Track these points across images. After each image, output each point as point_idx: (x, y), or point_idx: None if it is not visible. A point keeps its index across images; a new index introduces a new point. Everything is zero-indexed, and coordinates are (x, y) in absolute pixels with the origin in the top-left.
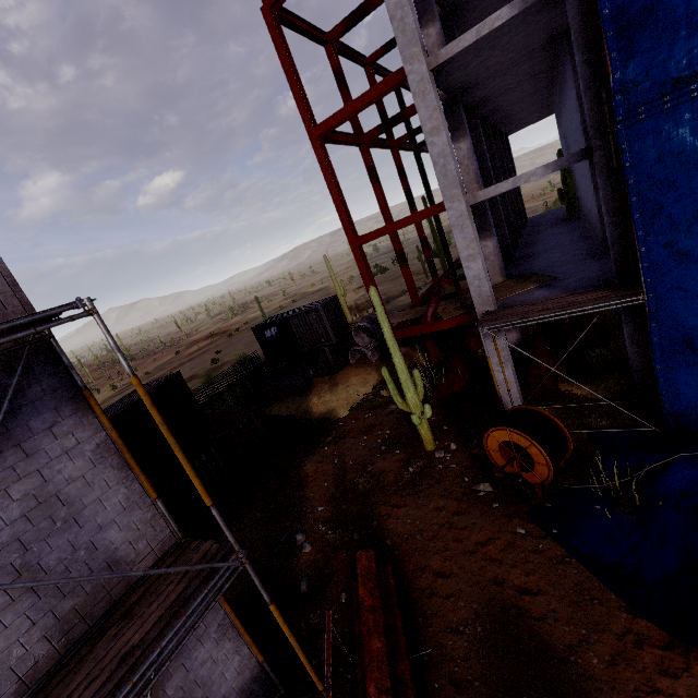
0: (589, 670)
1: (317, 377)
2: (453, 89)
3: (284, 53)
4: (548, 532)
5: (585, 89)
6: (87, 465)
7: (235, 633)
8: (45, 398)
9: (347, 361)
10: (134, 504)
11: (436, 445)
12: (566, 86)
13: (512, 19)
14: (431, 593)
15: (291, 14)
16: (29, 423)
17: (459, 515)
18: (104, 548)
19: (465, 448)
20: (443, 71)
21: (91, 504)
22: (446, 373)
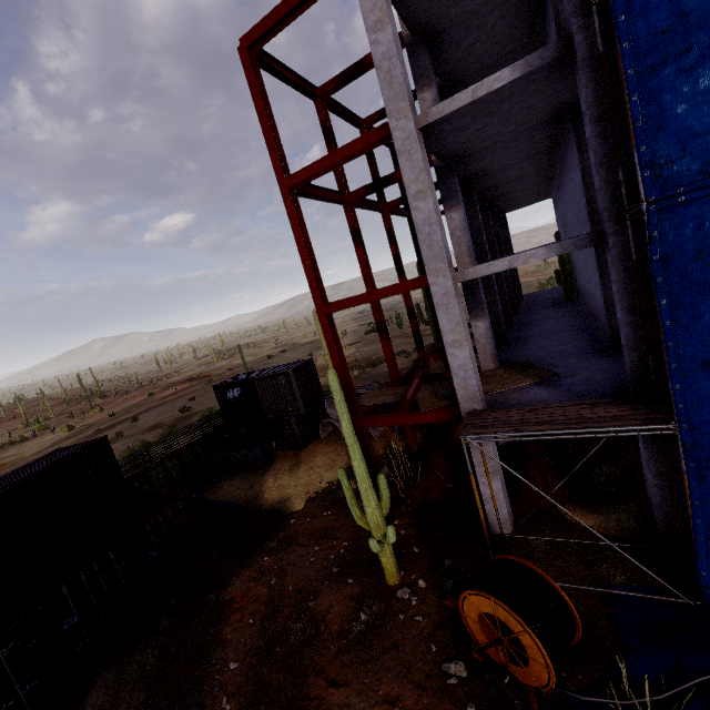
0: None
1: (281, 451)
2: (447, 156)
3: (259, 96)
4: None
5: (597, 166)
6: None
7: None
8: None
9: (317, 434)
10: None
11: (401, 577)
12: (568, 168)
13: (513, 82)
14: None
15: (276, 61)
16: None
17: None
18: None
19: (437, 589)
20: (434, 132)
21: None
22: (423, 472)
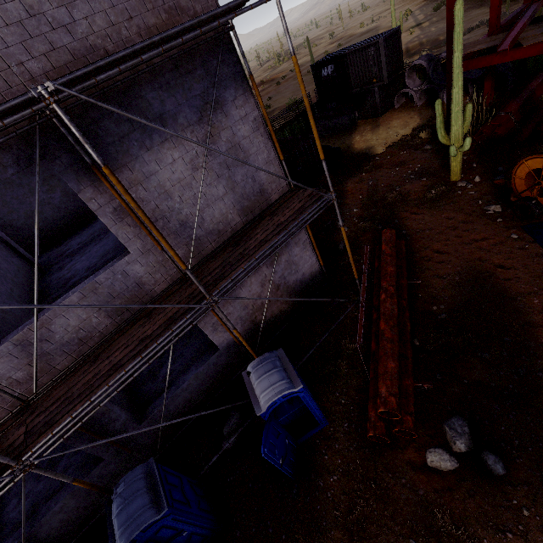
0: (528, 304)
1: (361, 120)
2: None
3: None
4: (538, 239)
5: None
6: (250, 130)
7: (310, 248)
8: (230, 79)
9: (391, 105)
10: (271, 162)
11: (461, 178)
12: None
13: None
14: (428, 260)
15: None
16: (225, 95)
17: (465, 223)
18: (258, 181)
19: (487, 182)
20: None
21: (252, 155)
22: (496, 115)
